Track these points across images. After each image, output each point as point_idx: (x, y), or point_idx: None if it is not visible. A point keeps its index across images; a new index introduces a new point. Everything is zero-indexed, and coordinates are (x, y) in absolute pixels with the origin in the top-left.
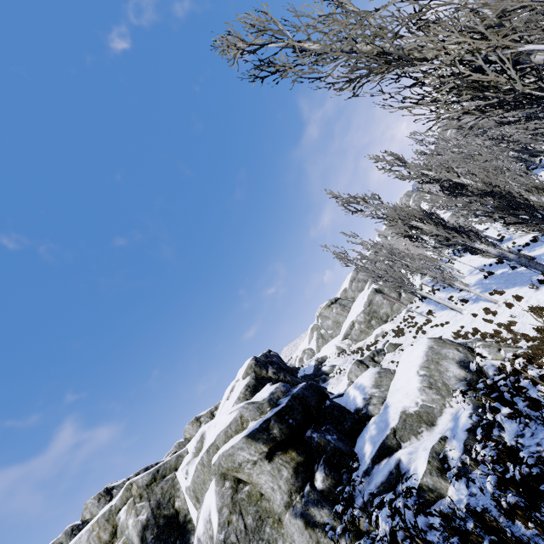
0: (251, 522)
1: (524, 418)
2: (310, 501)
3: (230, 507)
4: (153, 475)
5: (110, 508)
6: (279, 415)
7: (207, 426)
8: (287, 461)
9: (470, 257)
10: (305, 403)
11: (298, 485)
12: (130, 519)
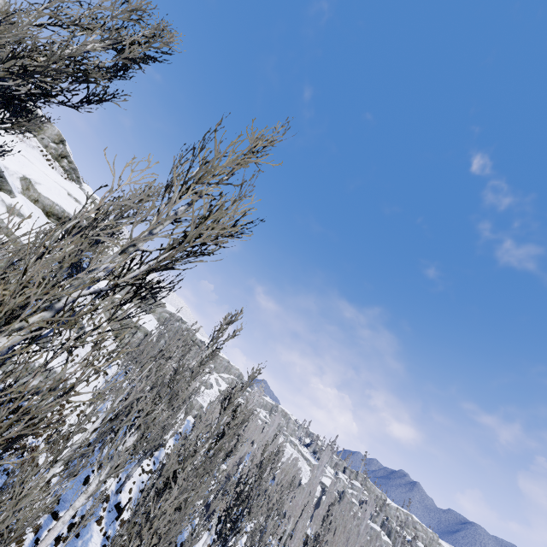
0: None
1: None
2: None
3: None
4: None
5: None
6: None
7: (30, 221)
8: None
9: None
10: None
11: None
12: None
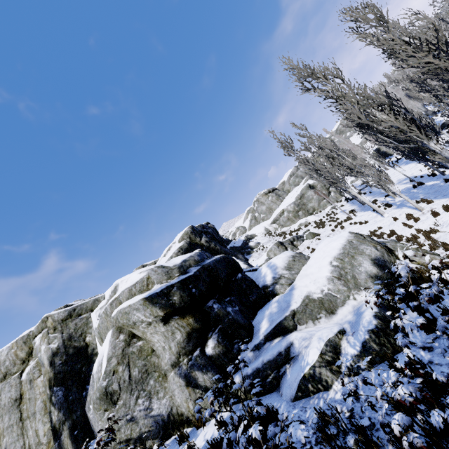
0: (136, 374)
1: (435, 330)
2: (196, 366)
3: (119, 359)
4: (69, 313)
5: (29, 333)
6: (183, 283)
7: (121, 280)
8: (183, 325)
9: (403, 168)
10: (214, 275)
11: (188, 349)
12: (43, 346)
